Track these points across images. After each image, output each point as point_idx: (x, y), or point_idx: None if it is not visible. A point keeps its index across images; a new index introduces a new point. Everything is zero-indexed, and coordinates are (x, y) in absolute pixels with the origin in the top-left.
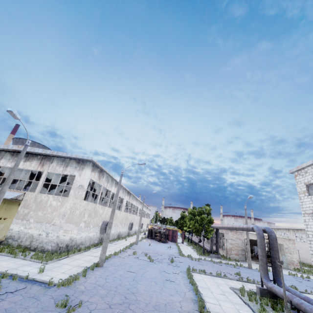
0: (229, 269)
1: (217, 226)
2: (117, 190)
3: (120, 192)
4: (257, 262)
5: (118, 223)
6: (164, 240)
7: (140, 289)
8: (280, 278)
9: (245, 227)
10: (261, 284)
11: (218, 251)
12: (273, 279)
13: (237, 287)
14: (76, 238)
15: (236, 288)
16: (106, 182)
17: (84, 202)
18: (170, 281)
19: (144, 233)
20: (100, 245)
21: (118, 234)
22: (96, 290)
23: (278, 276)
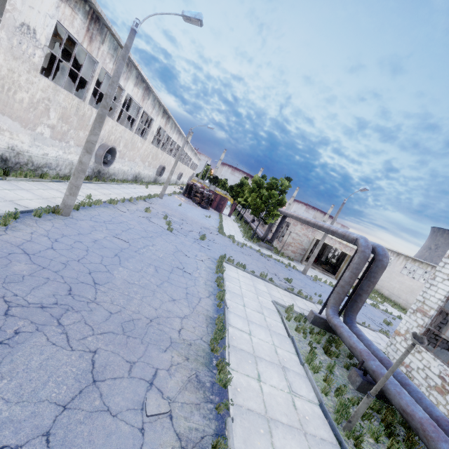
0: (278, 269)
1: (289, 213)
2: (115, 69)
3: (146, 103)
4: (313, 267)
5: (136, 158)
6: (205, 206)
7: (116, 278)
8: (354, 315)
9: (340, 233)
10: (320, 312)
11: (272, 242)
12: (341, 310)
13: (283, 301)
14: (28, 152)
15: (282, 305)
16: (112, 62)
17: (44, 81)
18: (184, 273)
19: (181, 187)
20: (95, 181)
21: (135, 174)
22: (5, 262)
23: (352, 312)
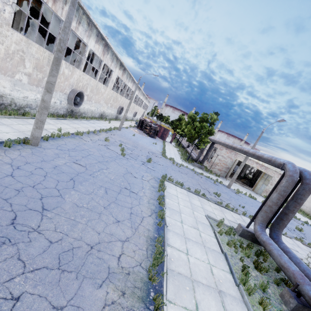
0: (208, 185)
1: (217, 140)
2: (66, 15)
3: (106, 58)
4: (235, 181)
5: (101, 101)
6: (152, 135)
7: (66, 202)
8: (280, 231)
9: (266, 158)
10: (247, 226)
11: (203, 163)
12: (266, 225)
13: (214, 215)
14: (10, 95)
15: (214, 219)
16: (75, 21)
17: (17, 35)
18: (131, 192)
19: (135, 122)
20: (68, 118)
21: (100, 113)
22: None
23: (278, 229)
